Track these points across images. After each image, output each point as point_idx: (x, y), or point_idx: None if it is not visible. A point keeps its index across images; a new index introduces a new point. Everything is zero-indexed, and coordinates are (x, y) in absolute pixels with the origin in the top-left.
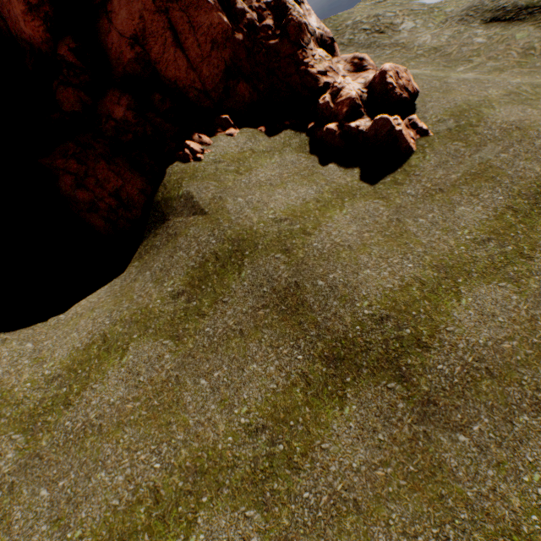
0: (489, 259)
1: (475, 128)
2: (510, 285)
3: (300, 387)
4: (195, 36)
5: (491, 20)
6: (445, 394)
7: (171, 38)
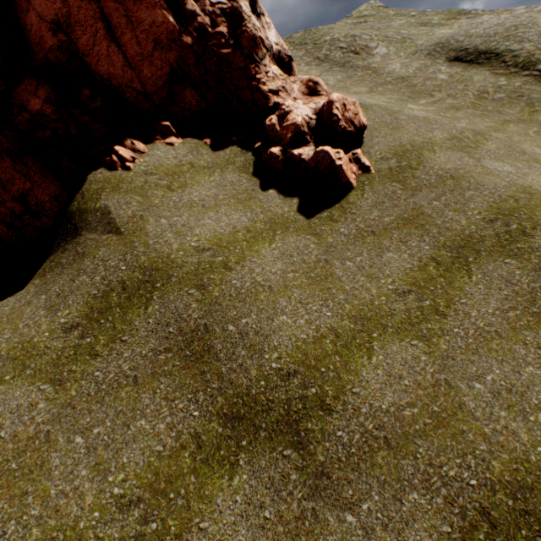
0: (407, 314)
1: (414, 171)
2: (421, 344)
3: (190, 450)
4: (134, 32)
5: (454, 59)
6: (341, 465)
7: (103, 30)
